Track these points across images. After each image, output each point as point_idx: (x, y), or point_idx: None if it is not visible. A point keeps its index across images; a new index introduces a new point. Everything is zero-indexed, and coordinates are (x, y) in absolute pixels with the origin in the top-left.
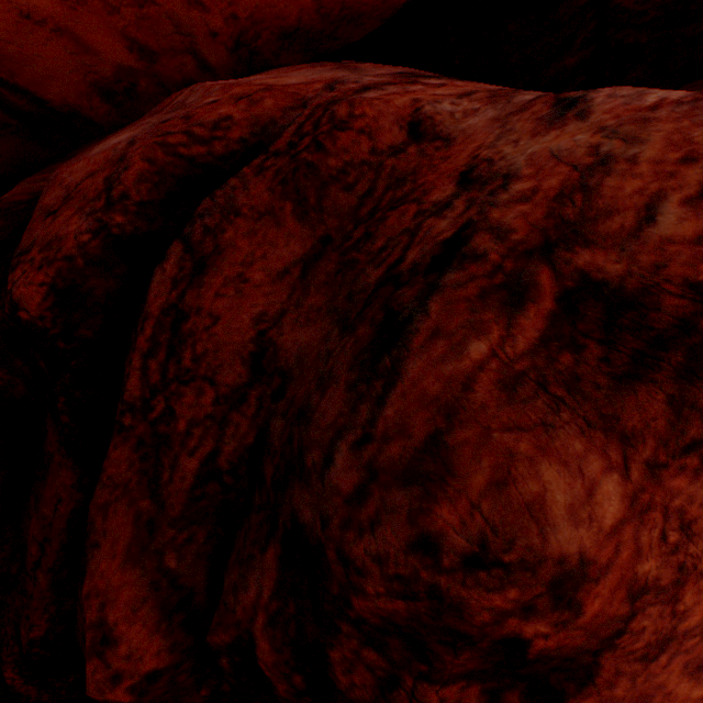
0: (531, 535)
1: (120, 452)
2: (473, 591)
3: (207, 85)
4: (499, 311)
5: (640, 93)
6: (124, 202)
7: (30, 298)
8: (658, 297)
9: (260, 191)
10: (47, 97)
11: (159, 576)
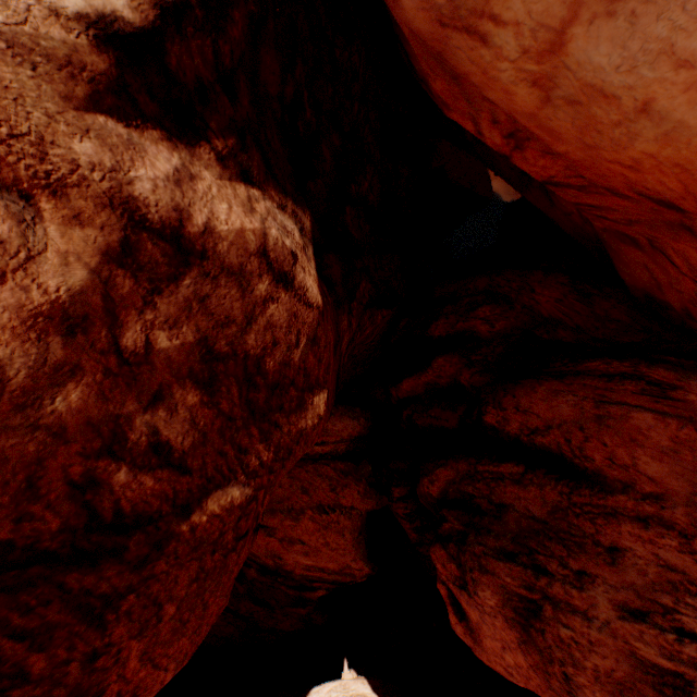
0: (478, 588)
1: (464, 466)
2: (469, 577)
3: (627, 423)
4: (521, 584)
5: (644, 642)
6: (530, 439)
7: (487, 419)
8: (538, 621)
9: (551, 496)
10: (618, 272)
11: (446, 488)
